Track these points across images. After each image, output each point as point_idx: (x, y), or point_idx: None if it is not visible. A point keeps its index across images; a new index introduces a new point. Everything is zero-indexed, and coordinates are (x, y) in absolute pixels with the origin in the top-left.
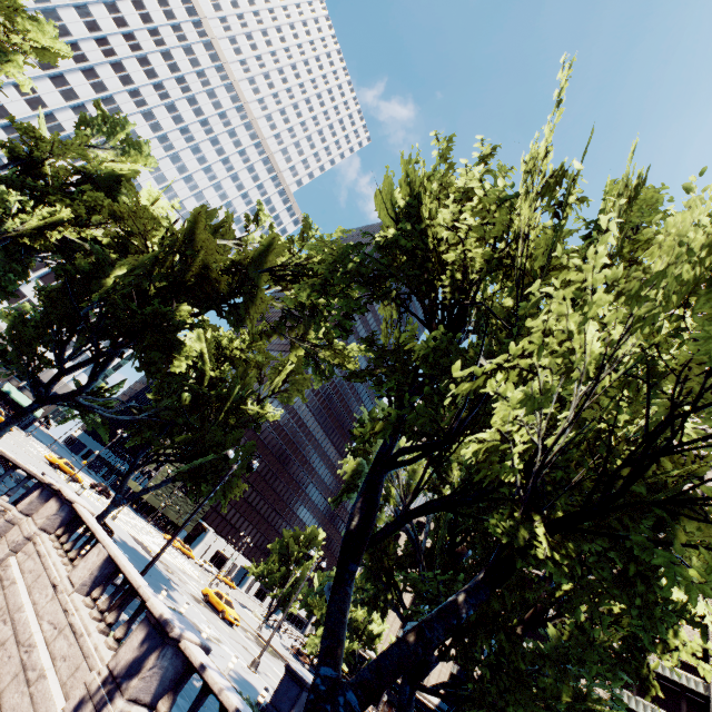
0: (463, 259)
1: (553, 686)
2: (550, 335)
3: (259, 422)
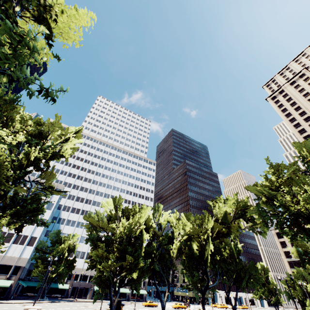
0: (305, 208)
1: None
2: None
3: (239, 251)
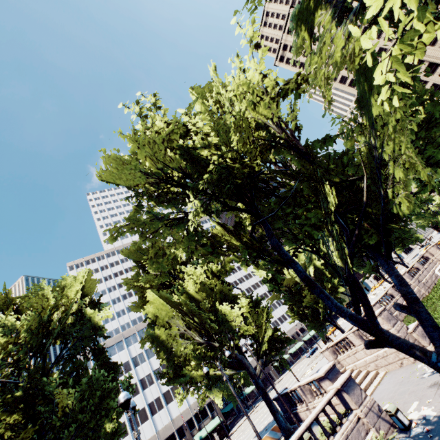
0: None
1: None
2: None
3: None
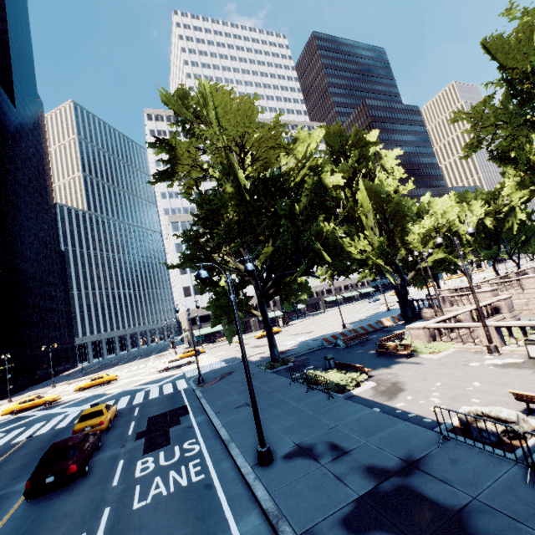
0: None
1: None
2: None
3: None
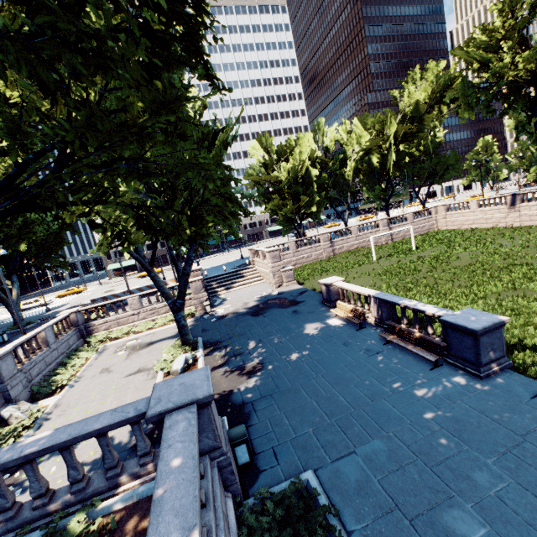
0: (527, 70)
1: None
2: None
3: (440, 142)
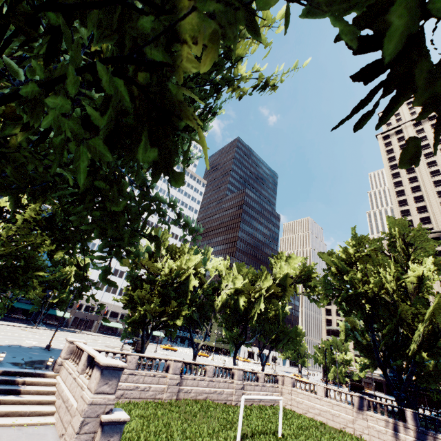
0: (372, 290)
1: (437, 372)
2: (415, 336)
3: None
